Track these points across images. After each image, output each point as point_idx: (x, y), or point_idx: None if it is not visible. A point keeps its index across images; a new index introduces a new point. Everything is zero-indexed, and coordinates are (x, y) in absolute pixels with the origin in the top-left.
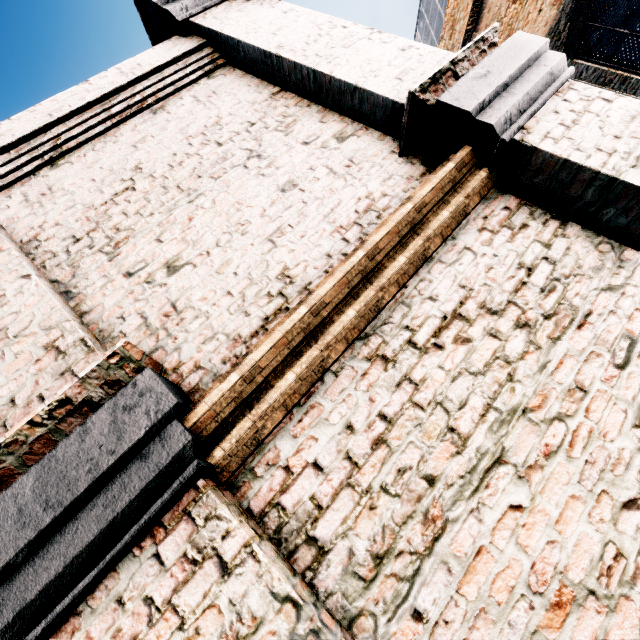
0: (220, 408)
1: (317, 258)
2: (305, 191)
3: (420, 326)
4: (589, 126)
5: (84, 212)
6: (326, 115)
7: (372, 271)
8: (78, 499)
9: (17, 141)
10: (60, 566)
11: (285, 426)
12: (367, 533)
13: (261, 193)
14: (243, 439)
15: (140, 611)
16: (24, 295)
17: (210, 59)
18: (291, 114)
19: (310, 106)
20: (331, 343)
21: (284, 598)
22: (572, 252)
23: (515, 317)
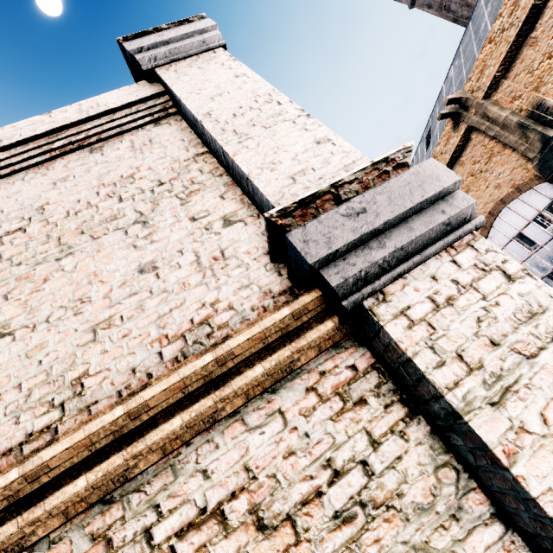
0: None
1: (121, 370)
2: (160, 278)
3: (171, 511)
4: (465, 313)
5: None
6: (230, 190)
7: (137, 427)
8: None
9: None
10: None
11: None
12: None
13: (121, 268)
14: None
15: None
16: None
17: (162, 107)
18: (200, 181)
19: (222, 176)
20: (41, 517)
21: None
22: (401, 466)
23: (283, 546)
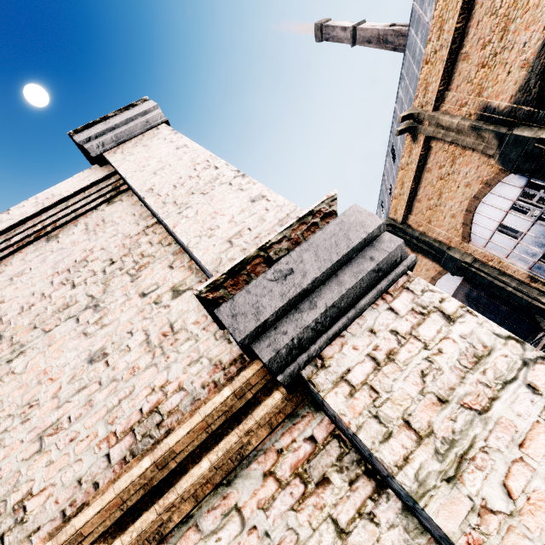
0: None
1: (66, 483)
2: (109, 365)
3: None
4: (407, 368)
5: None
6: (178, 258)
7: None
8: None
9: None
10: None
11: None
12: None
13: (70, 360)
14: None
15: None
16: None
17: (113, 187)
18: (150, 253)
19: (170, 245)
20: None
21: None
22: None
23: None
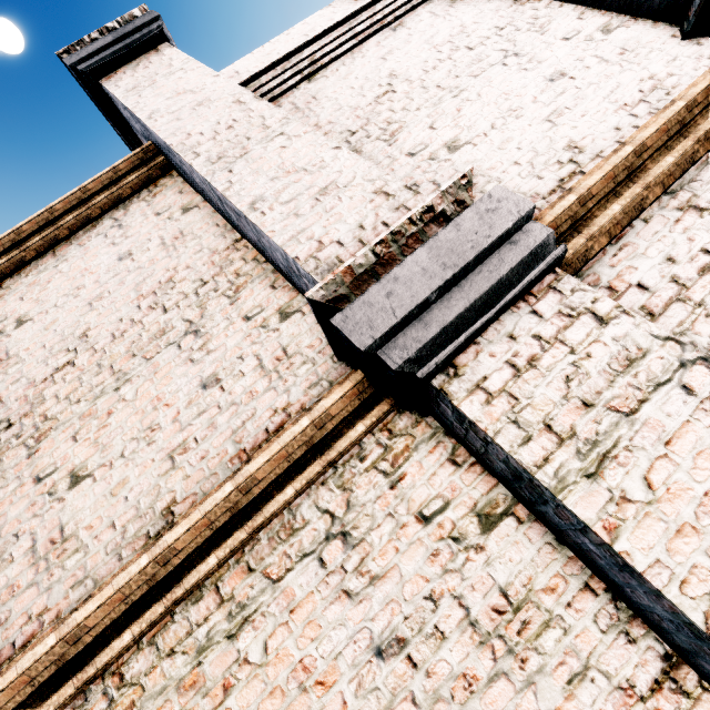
0: (560, 223)
1: (604, 132)
2: (576, 79)
3: None
4: None
5: (352, 112)
6: (583, 12)
7: (685, 126)
8: (469, 264)
9: (282, 58)
10: (466, 304)
11: (600, 259)
12: (706, 333)
13: (527, 84)
14: (576, 254)
15: (531, 343)
16: (341, 160)
17: None
18: (542, 16)
19: (563, 6)
20: (650, 185)
21: (665, 338)
22: None
23: None
